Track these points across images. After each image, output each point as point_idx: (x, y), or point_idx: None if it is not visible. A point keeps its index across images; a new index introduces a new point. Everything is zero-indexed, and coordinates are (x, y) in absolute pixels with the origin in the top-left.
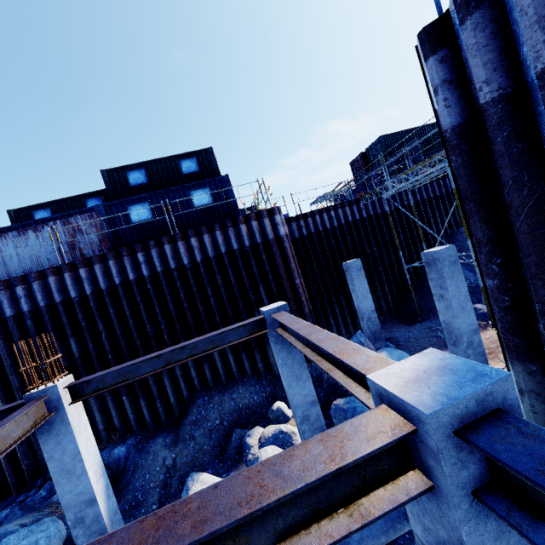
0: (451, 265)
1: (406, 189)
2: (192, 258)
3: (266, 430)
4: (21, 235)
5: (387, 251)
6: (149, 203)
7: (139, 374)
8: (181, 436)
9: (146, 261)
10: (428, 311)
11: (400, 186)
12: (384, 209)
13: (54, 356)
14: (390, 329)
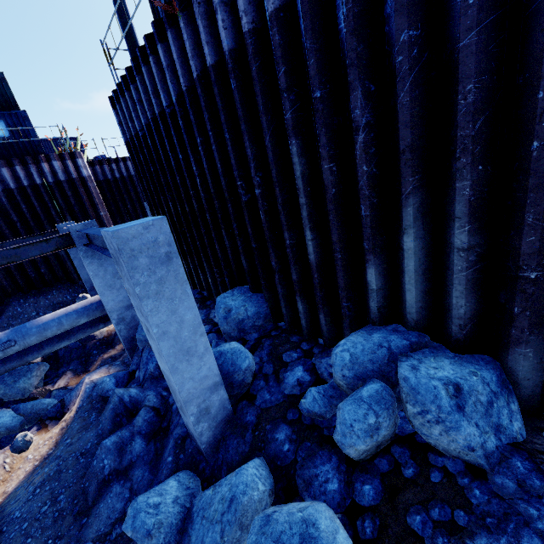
0: None
1: None
2: None
3: None
4: None
5: None
6: None
7: None
8: None
9: None
10: None
11: None
12: None
13: None
14: None
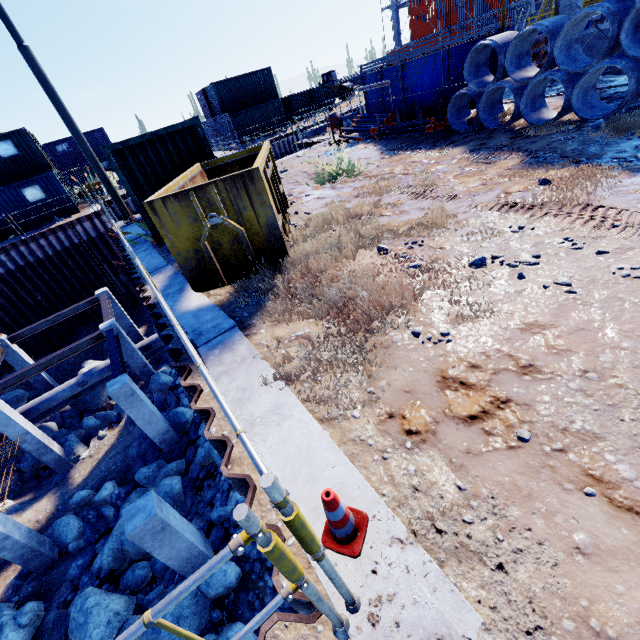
0: None
1: None
2: (45, 252)
3: None
4: None
5: None
6: None
7: (41, 328)
8: None
9: (9, 259)
10: None
11: None
12: None
13: None
14: None
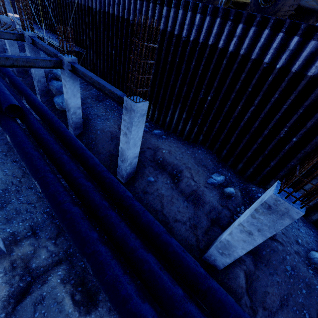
0: None
1: None
2: None
3: None
4: None
5: None
6: None
7: None
8: None
9: None
10: None
11: None
12: None
13: None
14: None
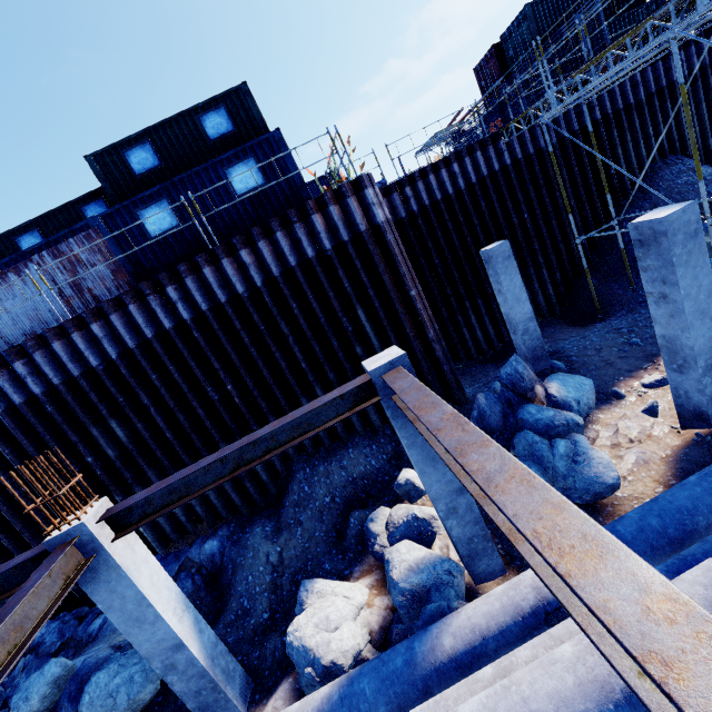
0: (688, 240)
1: (581, 101)
2: (249, 282)
3: (395, 512)
4: (1, 282)
5: (545, 217)
6: (167, 200)
7: (198, 486)
8: (284, 522)
9: (181, 297)
10: (612, 302)
11: (573, 96)
12: (540, 146)
13: (71, 480)
14: (553, 336)
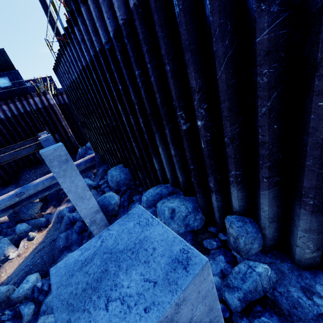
0: None
1: None
2: (6, 115)
3: None
4: None
5: None
6: None
7: None
8: (19, 184)
9: None
10: None
11: None
12: None
13: None
14: None
